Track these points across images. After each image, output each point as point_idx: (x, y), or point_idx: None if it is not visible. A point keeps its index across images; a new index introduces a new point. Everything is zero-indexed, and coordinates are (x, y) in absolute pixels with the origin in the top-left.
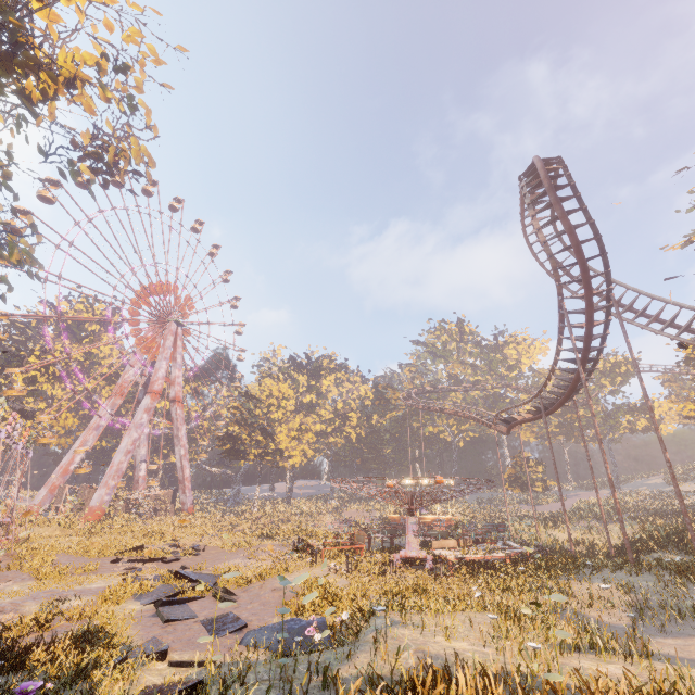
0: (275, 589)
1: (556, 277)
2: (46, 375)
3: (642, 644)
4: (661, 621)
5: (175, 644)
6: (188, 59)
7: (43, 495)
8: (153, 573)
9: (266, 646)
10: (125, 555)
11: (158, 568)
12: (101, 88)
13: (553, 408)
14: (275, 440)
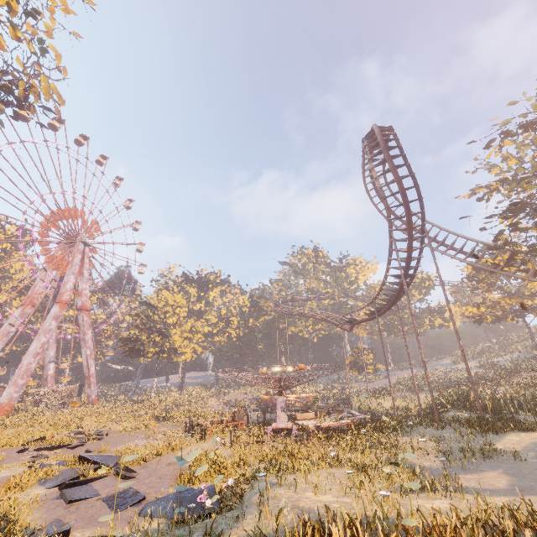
0: (170, 463)
1: (388, 214)
2: None
3: (458, 483)
4: (463, 462)
5: (77, 522)
6: (96, 12)
7: None
8: (58, 459)
9: (162, 515)
10: (32, 444)
11: (63, 454)
12: (11, 27)
13: (383, 311)
14: (170, 340)
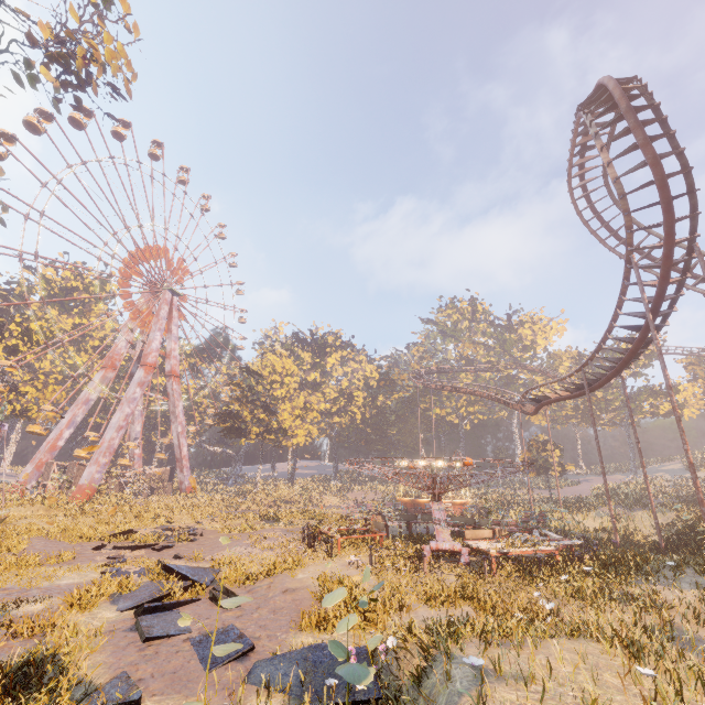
0: (287, 590)
1: (627, 223)
2: (29, 344)
3: None
4: None
5: (154, 681)
6: None
7: (29, 472)
8: (140, 565)
9: (283, 687)
10: (111, 540)
11: (146, 557)
12: None
13: (597, 385)
14: (278, 418)
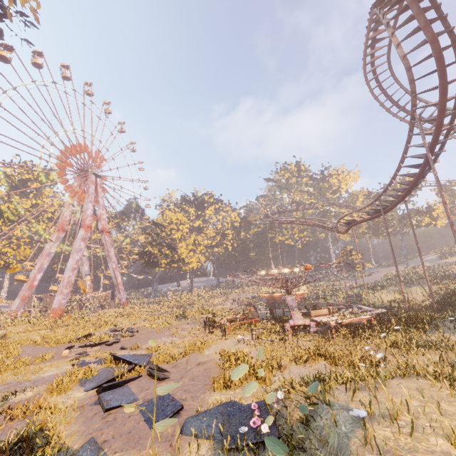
0: (199, 363)
1: (412, 89)
2: (2, 220)
3: None
4: None
5: (115, 441)
6: None
7: (18, 304)
8: (98, 357)
9: (208, 435)
10: (77, 342)
11: (102, 351)
12: None
13: (389, 208)
14: (178, 252)
